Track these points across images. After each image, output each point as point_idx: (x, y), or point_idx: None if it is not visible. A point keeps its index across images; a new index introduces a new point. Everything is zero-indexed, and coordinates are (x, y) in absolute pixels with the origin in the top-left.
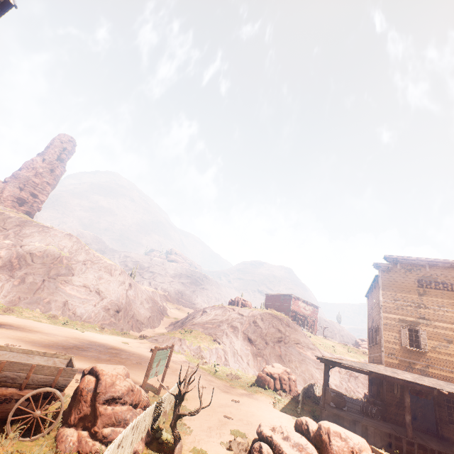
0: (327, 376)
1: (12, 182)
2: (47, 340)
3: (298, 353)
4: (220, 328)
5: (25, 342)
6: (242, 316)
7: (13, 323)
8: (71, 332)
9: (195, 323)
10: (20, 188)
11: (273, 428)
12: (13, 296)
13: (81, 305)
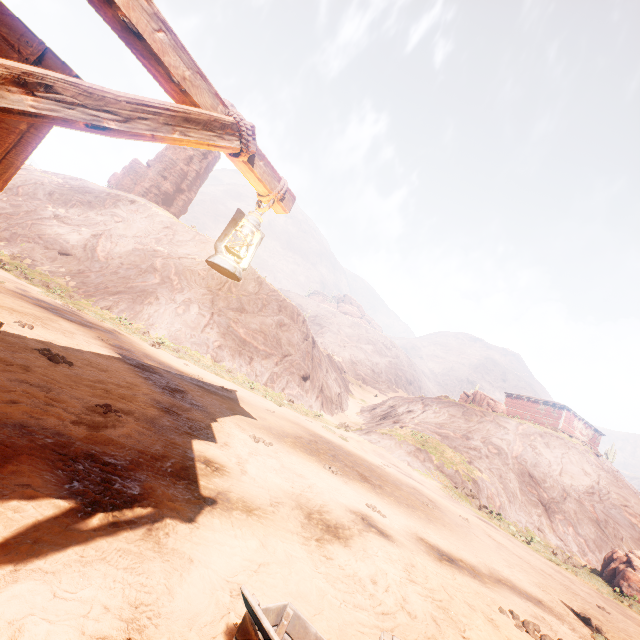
0: None
1: (156, 167)
2: (273, 424)
3: (629, 525)
4: (470, 442)
5: (261, 429)
6: (507, 429)
7: (202, 376)
8: (270, 405)
9: (420, 422)
10: (165, 177)
11: None
12: (178, 330)
13: (259, 359)
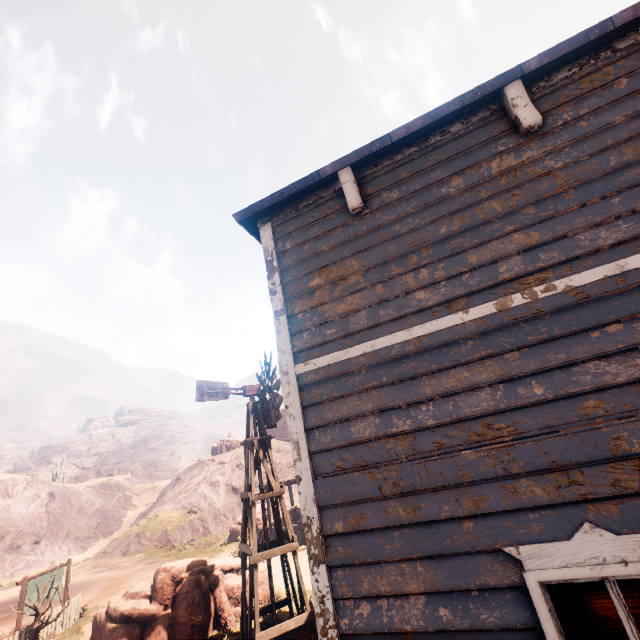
0: (290, 496)
1: None
2: None
3: None
4: (196, 493)
5: None
6: (224, 463)
7: None
8: None
9: (164, 502)
10: None
11: (126, 591)
12: None
13: None
